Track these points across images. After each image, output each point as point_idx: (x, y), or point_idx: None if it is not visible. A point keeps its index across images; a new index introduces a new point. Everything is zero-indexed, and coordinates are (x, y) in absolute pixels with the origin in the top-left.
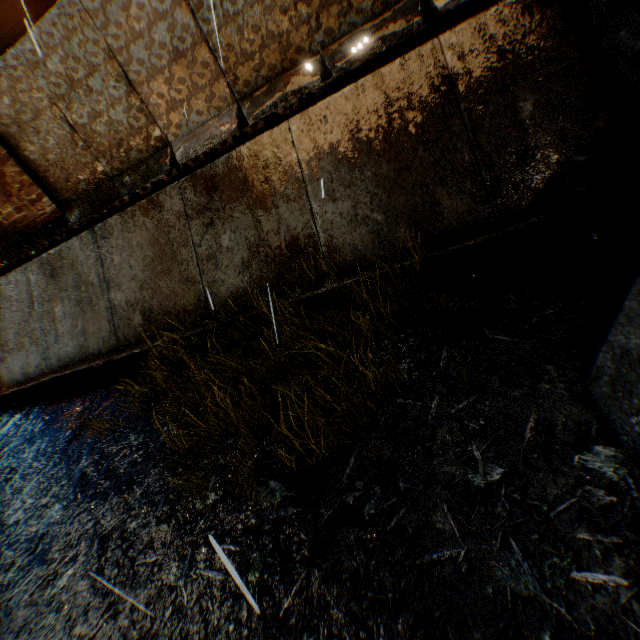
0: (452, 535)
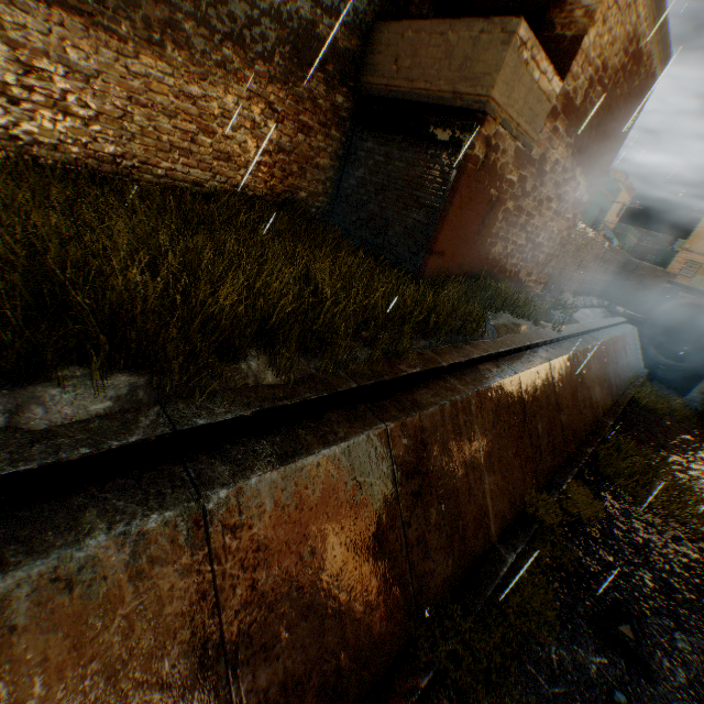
0: (700, 418)
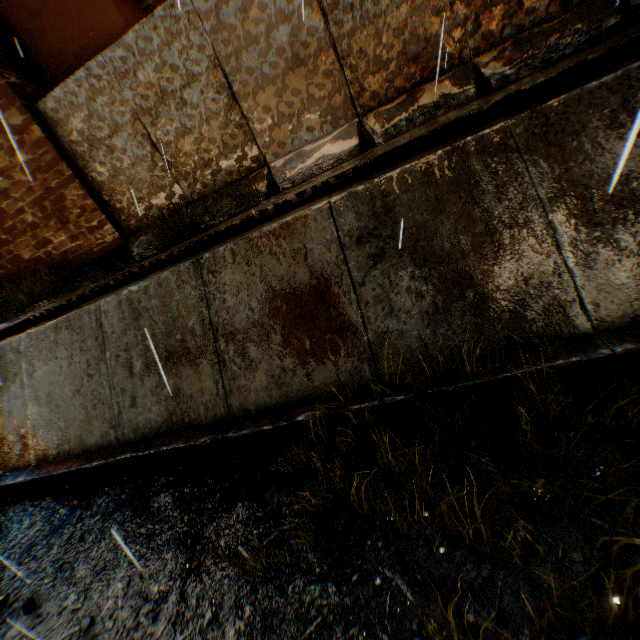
0: None
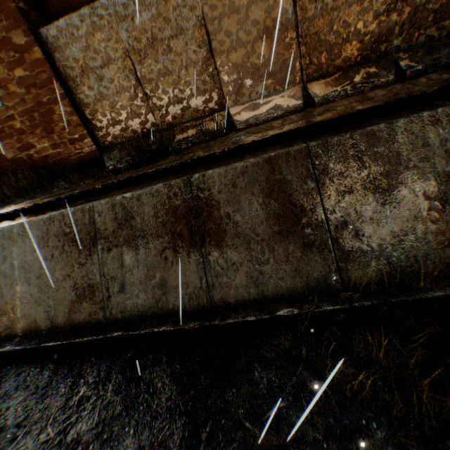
0: None
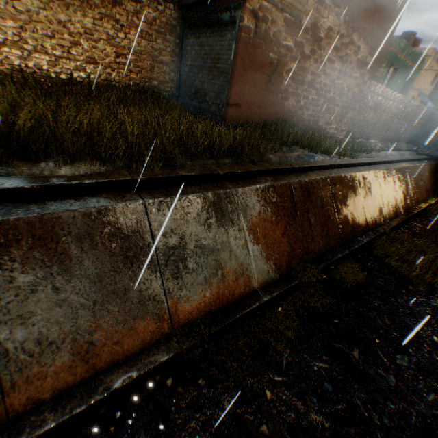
0: None
